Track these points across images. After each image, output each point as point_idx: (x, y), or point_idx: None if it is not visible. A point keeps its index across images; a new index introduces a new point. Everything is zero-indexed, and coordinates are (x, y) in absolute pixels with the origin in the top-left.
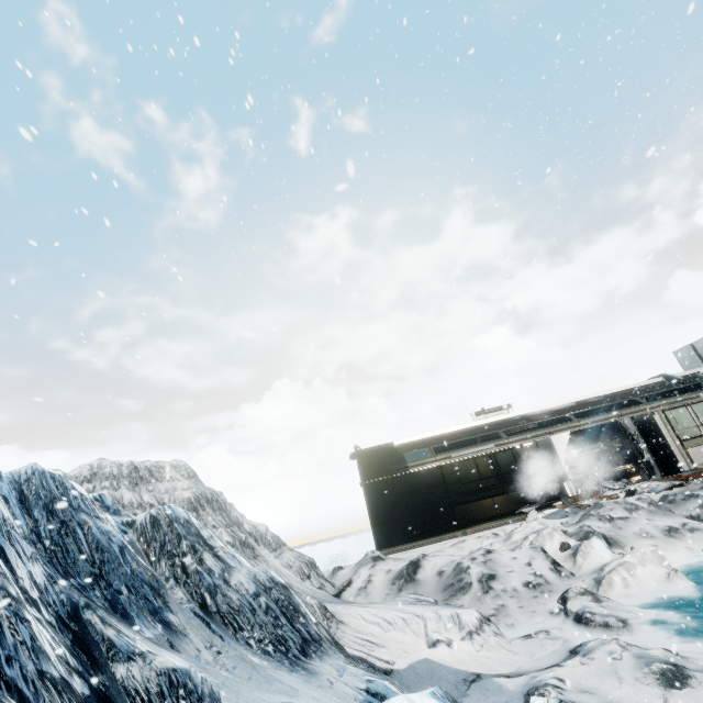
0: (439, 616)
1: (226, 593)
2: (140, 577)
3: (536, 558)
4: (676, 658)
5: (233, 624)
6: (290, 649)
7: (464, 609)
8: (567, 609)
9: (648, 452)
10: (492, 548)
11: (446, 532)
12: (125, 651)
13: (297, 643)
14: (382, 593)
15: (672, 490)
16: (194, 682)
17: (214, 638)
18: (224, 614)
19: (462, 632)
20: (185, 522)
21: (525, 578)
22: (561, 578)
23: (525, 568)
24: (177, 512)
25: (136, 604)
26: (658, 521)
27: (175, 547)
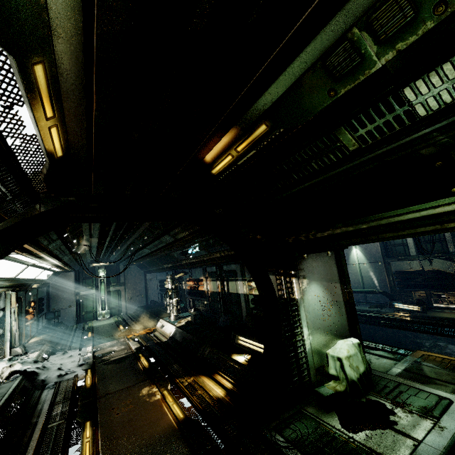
0: None
1: None
2: None
3: None
4: None
5: None
6: None
7: None
8: None
9: None
10: None
11: None
12: None
13: None
14: None
15: None
16: None
17: None
18: None
19: None
20: None
21: None
22: None
23: None
24: None
25: None
26: None
27: None
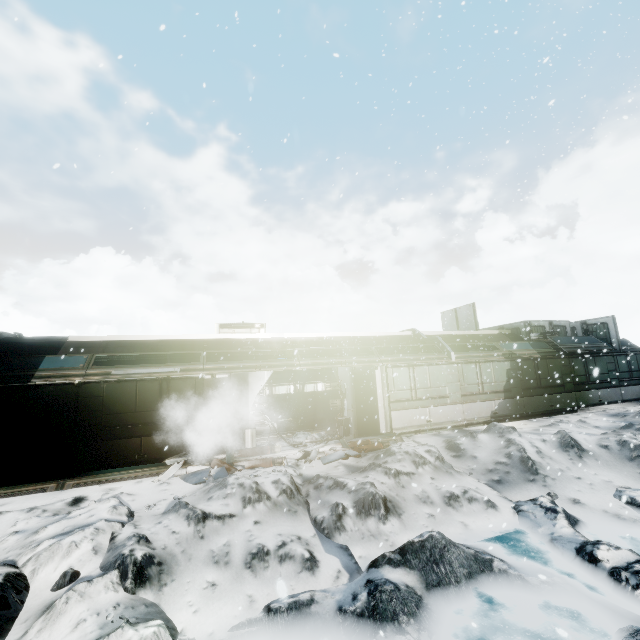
0: None
1: None
2: None
3: None
4: None
5: None
6: None
7: None
8: None
9: (353, 408)
10: None
11: (45, 478)
12: None
13: None
14: None
15: (348, 459)
16: None
17: None
18: None
19: None
20: None
21: None
22: None
23: None
24: None
25: None
26: (267, 526)
27: None
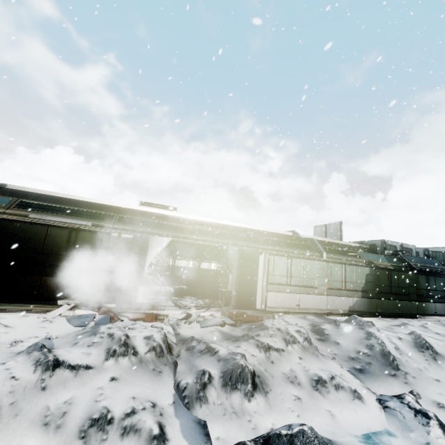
0: None
1: None
2: None
3: None
4: None
5: None
6: None
7: None
8: None
9: (236, 283)
10: None
11: None
12: None
13: None
14: None
15: (224, 326)
16: None
17: None
18: None
19: None
20: None
21: None
22: None
23: None
24: None
25: None
26: (124, 385)
27: None
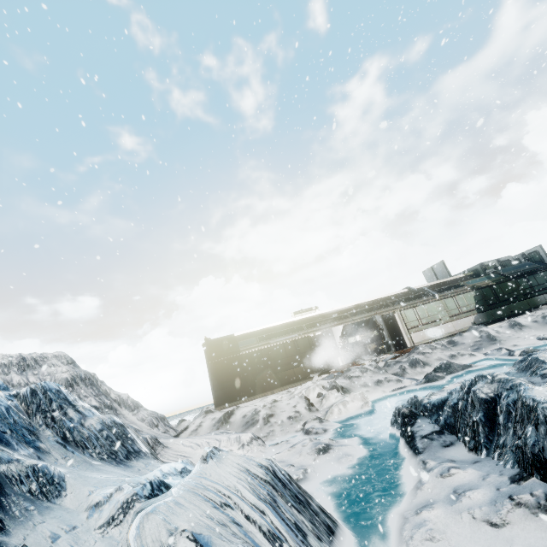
0: (229, 438)
1: (81, 430)
2: (20, 424)
3: (300, 402)
4: (332, 442)
5: (83, 446)
6: (118, 457)
7: (245, 433)
8: (304, 428)
9: (389, 336)
10: (282, 400)
11: (262, 392)
12: (7, 459)
13: (123, 453)
14: (206, 432)
15: (396, 359)
16: (49, 470)
17: (68, 453)
18: (78, 441)
19: (239, 445)
20: (56, 391)
21: (290, 414)
22: (310, 412)
23: (292, 409)
24: (50, 385)
25: (17, 439)
26: (376, 377)
27: (47, 407)
